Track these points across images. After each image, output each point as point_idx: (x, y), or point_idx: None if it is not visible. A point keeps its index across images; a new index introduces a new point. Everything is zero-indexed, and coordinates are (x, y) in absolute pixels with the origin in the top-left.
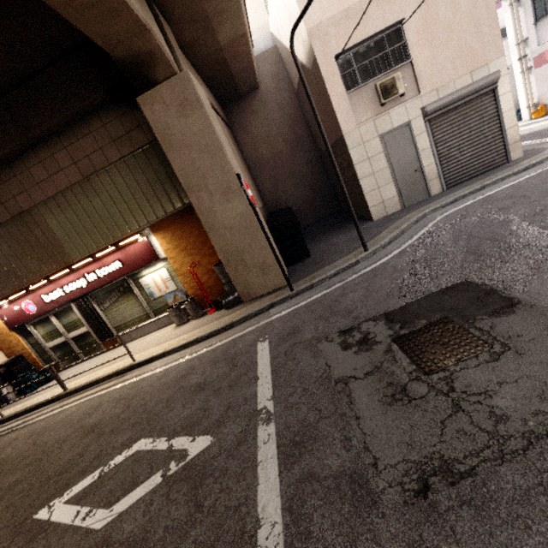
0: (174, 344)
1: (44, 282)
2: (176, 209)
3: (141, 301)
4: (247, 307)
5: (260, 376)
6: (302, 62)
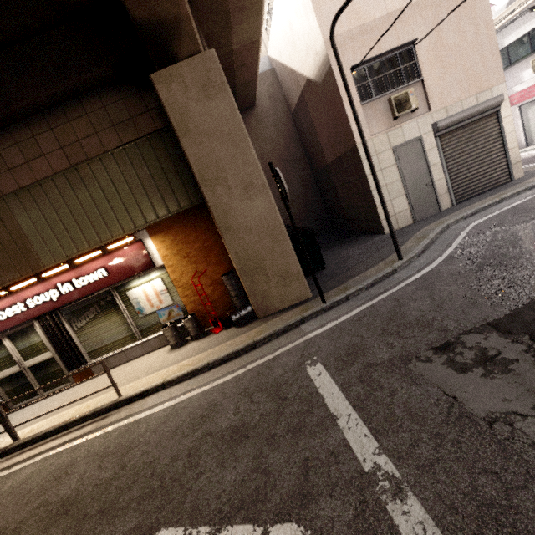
0: (175, 372)
1: (1, 293)
2: (182, 208)
3: (127, 319)
4: (268, 324)
5: (338, 414)
6: (309, 78)
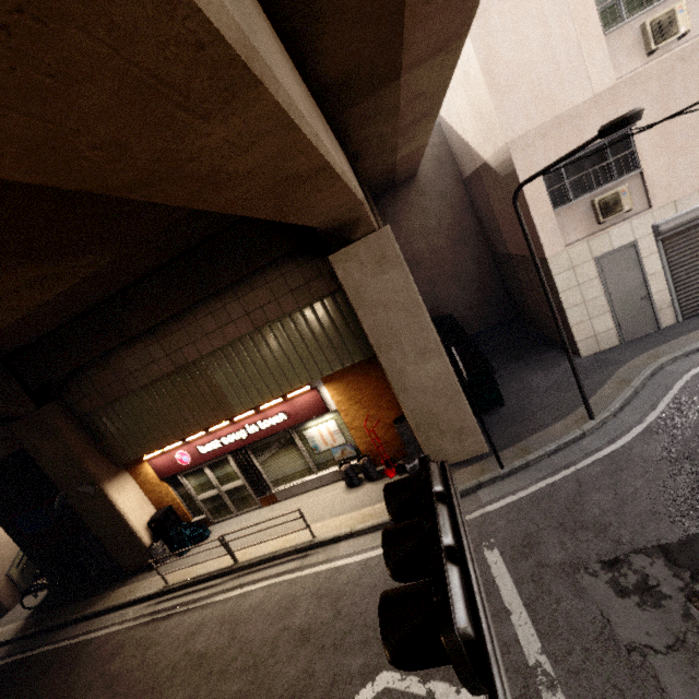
0: (359, 521)
1: (203, 433)
2: (355, 361)
3: (304, 455)
4: None
5: (511, 609)
6: (487, 163)
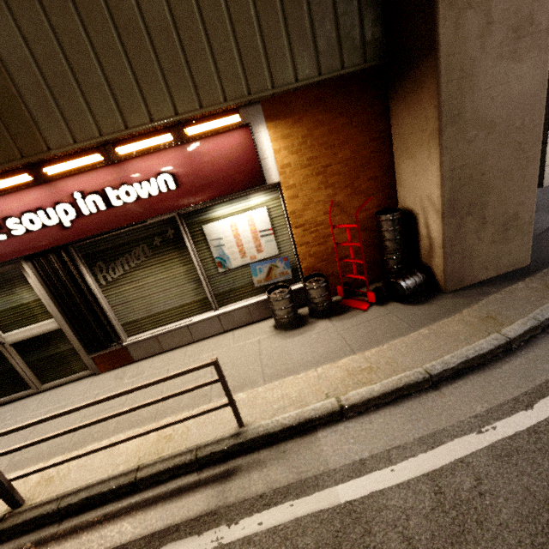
0: (347, 382)
1: None
2: (346, 67)
3: (199, 273)
4: (489, 304)
5: None
6: None
